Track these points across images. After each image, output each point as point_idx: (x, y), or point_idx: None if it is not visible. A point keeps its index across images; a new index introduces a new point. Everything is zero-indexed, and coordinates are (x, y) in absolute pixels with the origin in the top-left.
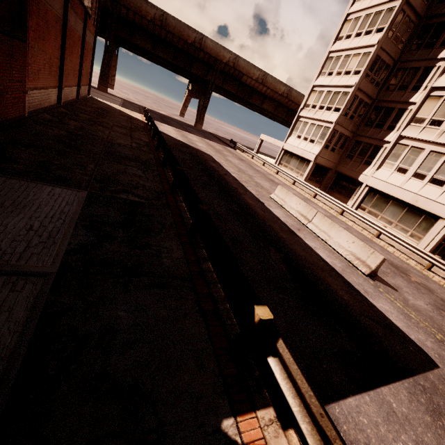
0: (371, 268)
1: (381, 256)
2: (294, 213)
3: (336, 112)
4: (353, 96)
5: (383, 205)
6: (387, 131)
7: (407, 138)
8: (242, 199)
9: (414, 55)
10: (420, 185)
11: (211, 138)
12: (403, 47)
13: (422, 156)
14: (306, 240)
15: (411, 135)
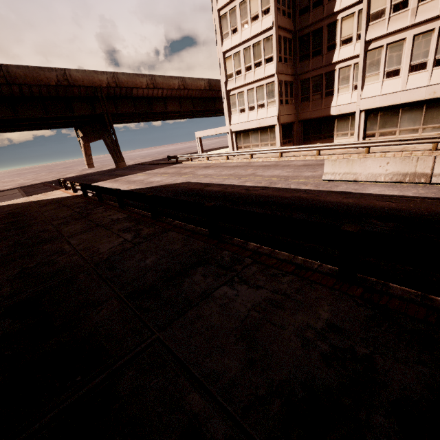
0: None
1: None
2: (389, 178)
3: (270, 63)
4: (278, 37)
5: (393, 119)
6: (329, 52)
7: (375, 39)
8: (339, 204)
9: None
10: (426, 76)
11: (146, 167)
12: None
13: (407, 47)
14: None
15: (380, 34)
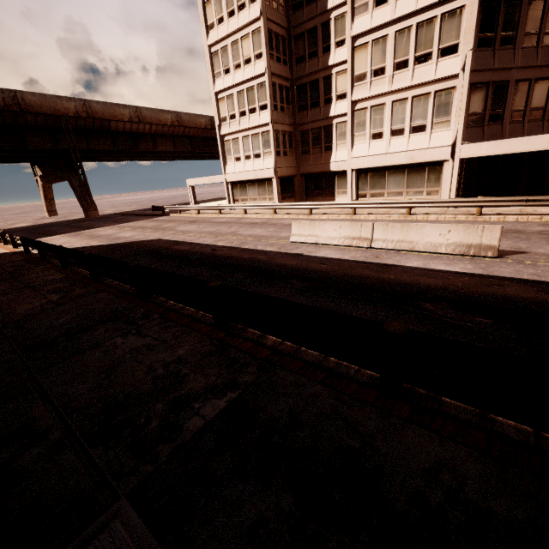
0: (494, 246)
1: (497, 226)
2: (342, 242)
3: (265, 111)
4: (271, 84)
5: (381, 180)
6: (326, 106)
7: (360, 100)
8: (282, 266)
9: (302, 15)
10: (405, 141)
11: (124, 218)
12: (285, 12)
13: (387, 112)
14: (404, 263)
15: (364, 96)
